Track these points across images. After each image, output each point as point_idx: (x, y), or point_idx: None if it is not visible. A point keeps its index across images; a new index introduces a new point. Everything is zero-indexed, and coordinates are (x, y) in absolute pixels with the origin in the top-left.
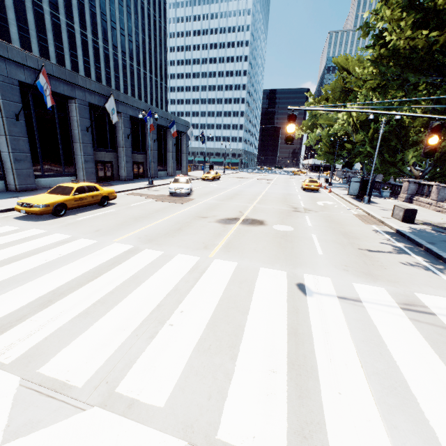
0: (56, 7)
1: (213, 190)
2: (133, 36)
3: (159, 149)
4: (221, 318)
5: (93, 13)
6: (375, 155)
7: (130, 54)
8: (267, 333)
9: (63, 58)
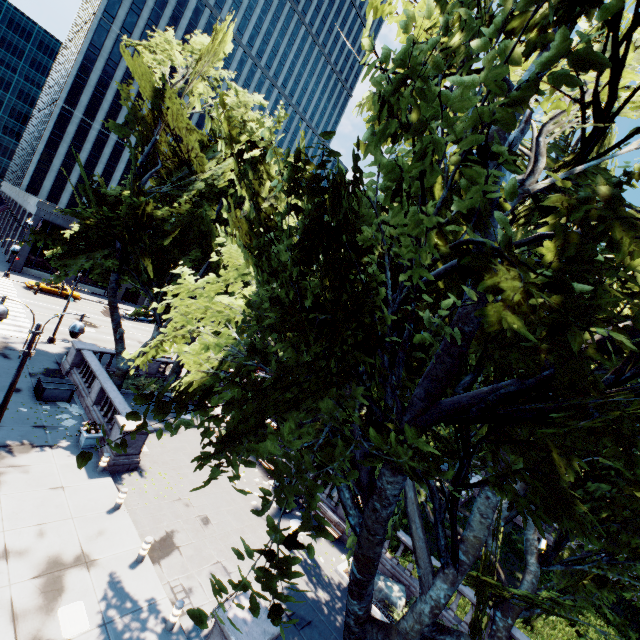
0: None
1: None
2: None
3: None
4: None
5: None
6: None
7: None
8: None
9: None
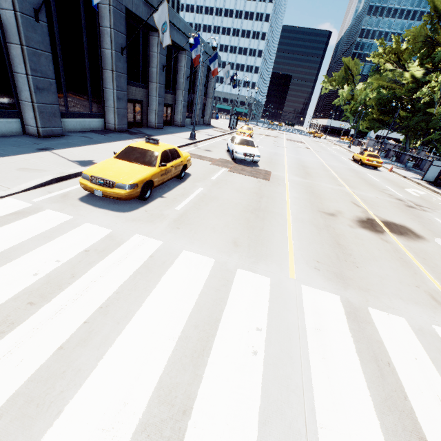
0: None
1: (270, 156)
2: None
3: (188, 89)
4: None
5: None
6: None
7: None
8: None
9: None
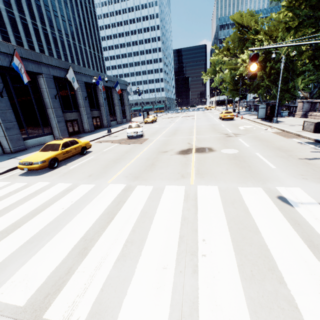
0: (9, 4)
1: (157, 130)
2: (72, 21)
3: (109, 105)
4: (241, 241)
5: (39, 6)
6: (279, 85)
7: (72, 35)
8: (291, 249)
9: (22, 45)
